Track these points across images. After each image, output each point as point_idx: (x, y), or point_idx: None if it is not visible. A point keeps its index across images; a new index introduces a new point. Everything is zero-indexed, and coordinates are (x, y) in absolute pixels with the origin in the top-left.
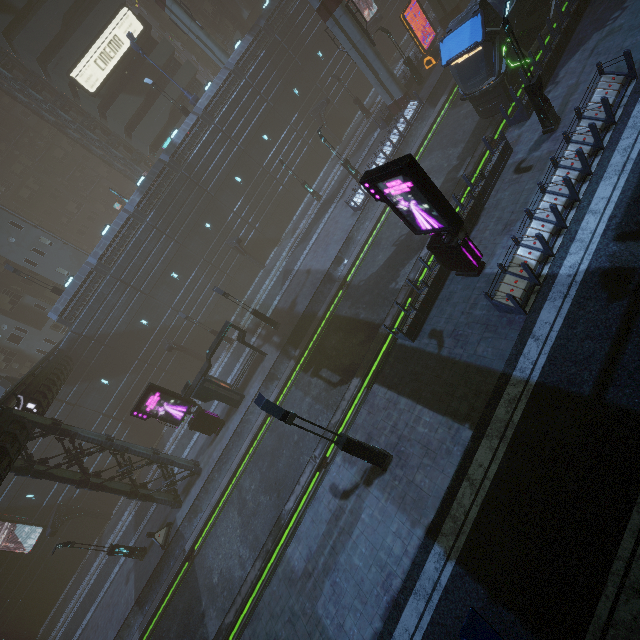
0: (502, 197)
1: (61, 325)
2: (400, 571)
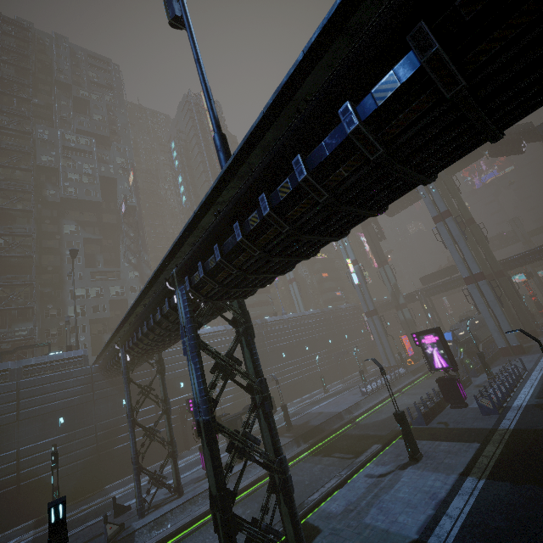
0: (471, 391)
1: None
2: (443, 490)
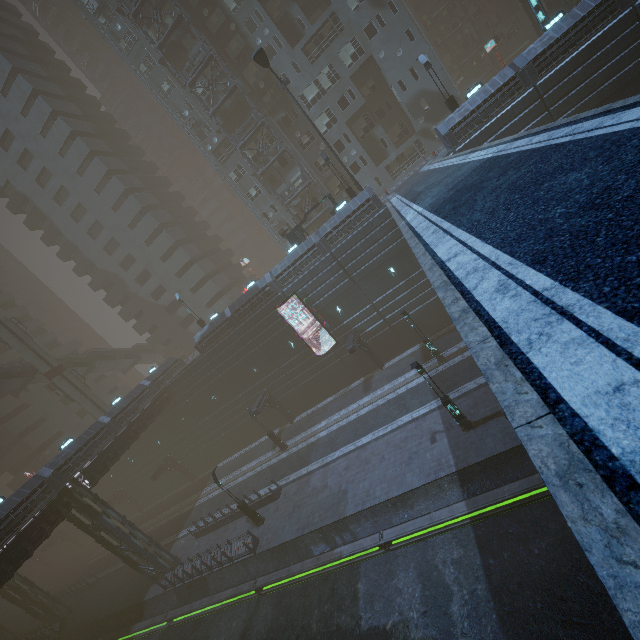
0: None
1: (392, 168)
2: None
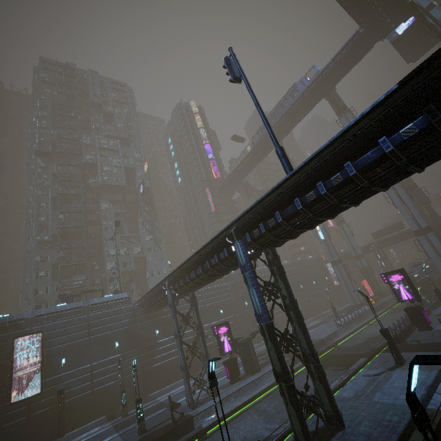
0: (432, 319)
1: None
2: (429, 380)
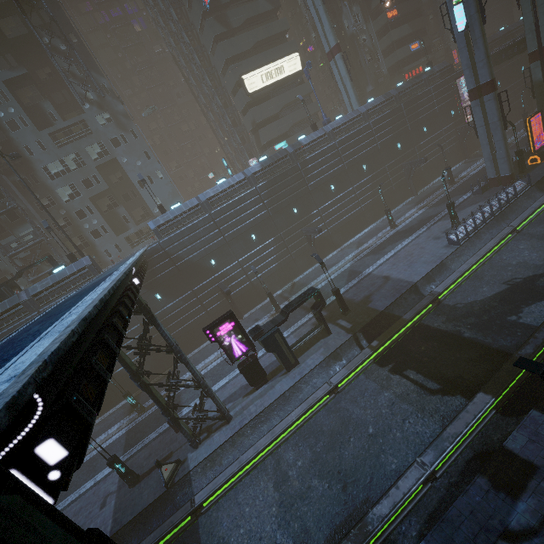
0: None
1: (132, 239)
2: None
